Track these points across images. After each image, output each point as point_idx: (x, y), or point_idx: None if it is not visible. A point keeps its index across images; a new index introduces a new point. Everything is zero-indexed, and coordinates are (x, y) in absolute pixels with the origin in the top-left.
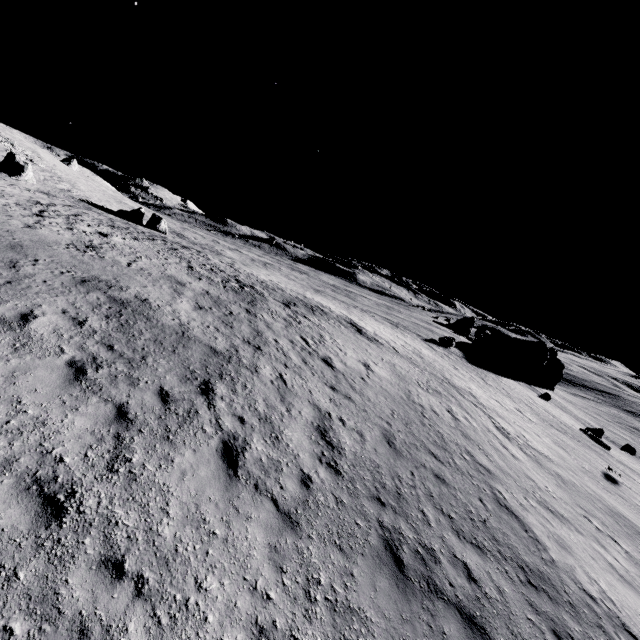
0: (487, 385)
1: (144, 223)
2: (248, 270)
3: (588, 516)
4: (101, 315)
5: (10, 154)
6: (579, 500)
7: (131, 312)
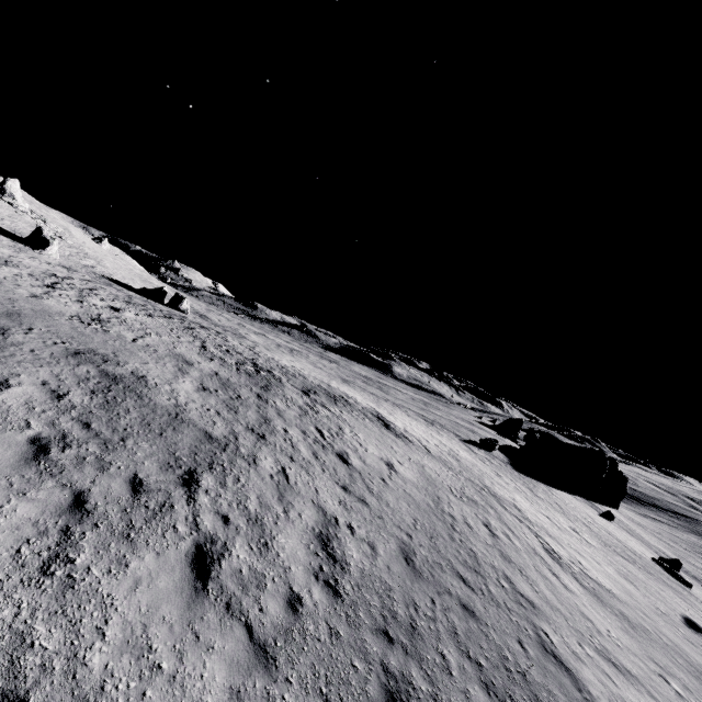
0: (536, 497)
1: (166, 302)
2: (269, 354)
3: (665, 675)
4: (86, 389)
5: (38, 229)
6: (652, 652)
7: (122, 388)
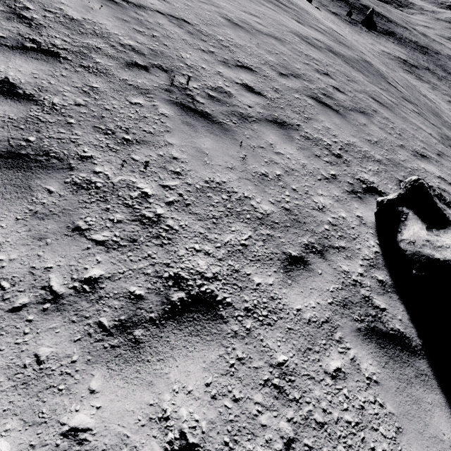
0: None
1: None
2: None
3: None
4: (355, 71)
5: None
6: None
7: (342, 58)
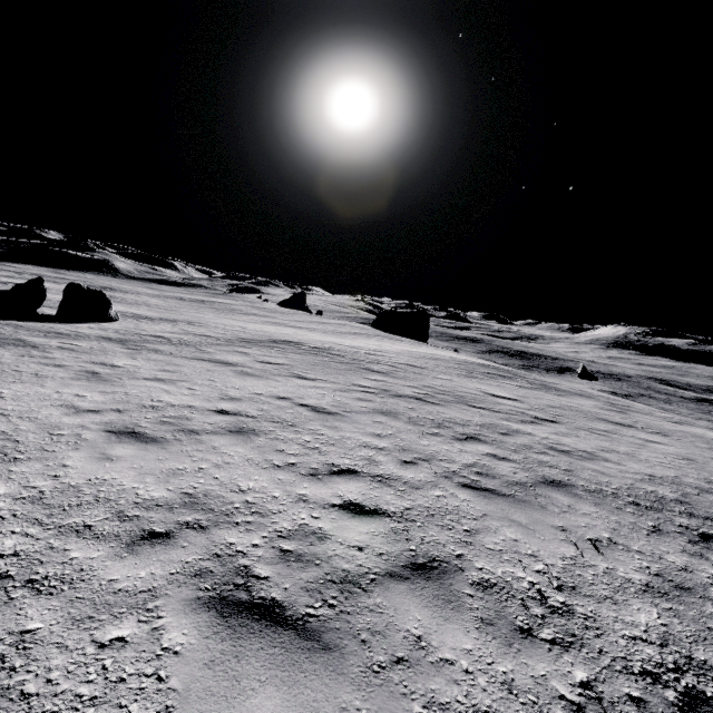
0: None
1: None
2: (354, 344)
3: None
4: None
5: None
6: None
7: None
